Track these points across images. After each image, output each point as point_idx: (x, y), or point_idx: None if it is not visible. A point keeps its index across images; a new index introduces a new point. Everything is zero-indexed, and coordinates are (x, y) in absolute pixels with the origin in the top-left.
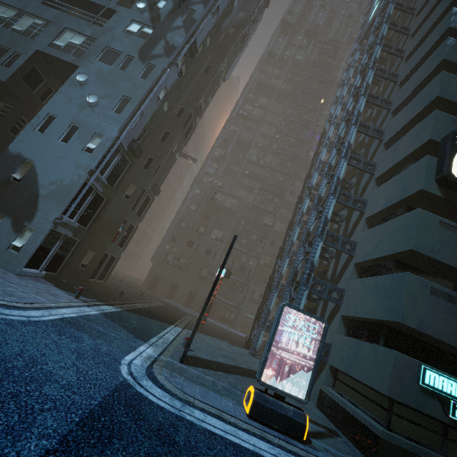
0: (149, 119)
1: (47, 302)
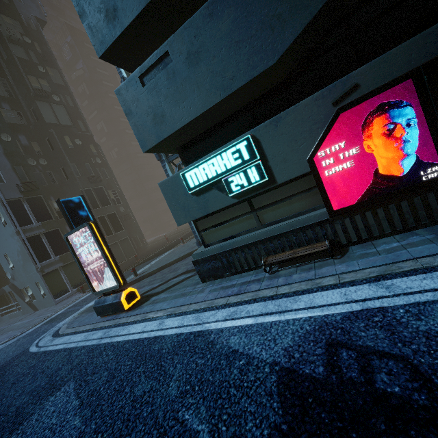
0: (8, 161)
1: (51, 314)
